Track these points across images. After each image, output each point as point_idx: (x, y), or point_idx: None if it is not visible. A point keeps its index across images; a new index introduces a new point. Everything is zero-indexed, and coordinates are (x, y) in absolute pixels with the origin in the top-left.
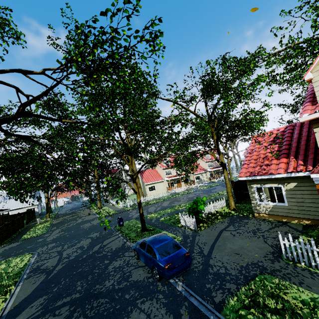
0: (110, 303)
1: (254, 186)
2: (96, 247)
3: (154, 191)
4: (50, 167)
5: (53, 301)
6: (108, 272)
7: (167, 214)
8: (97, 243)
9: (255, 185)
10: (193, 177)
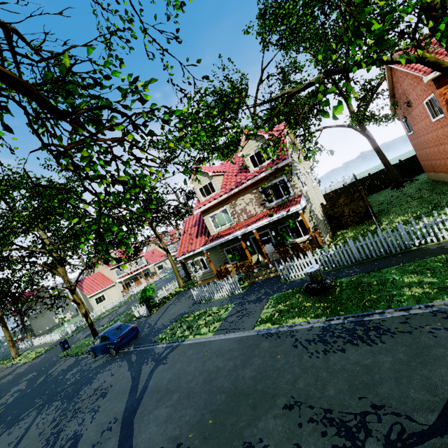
0: (77, 385)
1: (189, 262)
2: (40, 379)
3: (104, 301)
4: (0, 296)
5: (14, 420)
6: (67, 379)
7: (123, 317)
8: (40, 377)
9: (189, 261)
10: (154, 268)
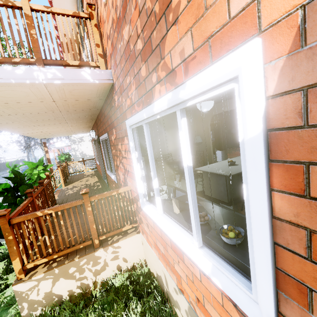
0: None
1: None
2: None
3: None
4: None
5: None
6: None
7: None
8: None
9: None
10: None
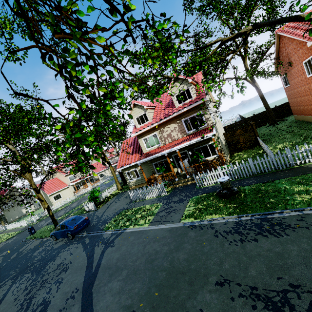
0: (43, 261)
1: (126, 172)
2: (13, 256)
3: (60, 199)
4: None
5: None
6: (35, 256)
7: (75, 210)
8: (13, 254)
9: (126, 171)
10: (97, 176)
